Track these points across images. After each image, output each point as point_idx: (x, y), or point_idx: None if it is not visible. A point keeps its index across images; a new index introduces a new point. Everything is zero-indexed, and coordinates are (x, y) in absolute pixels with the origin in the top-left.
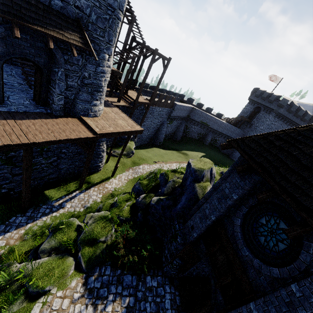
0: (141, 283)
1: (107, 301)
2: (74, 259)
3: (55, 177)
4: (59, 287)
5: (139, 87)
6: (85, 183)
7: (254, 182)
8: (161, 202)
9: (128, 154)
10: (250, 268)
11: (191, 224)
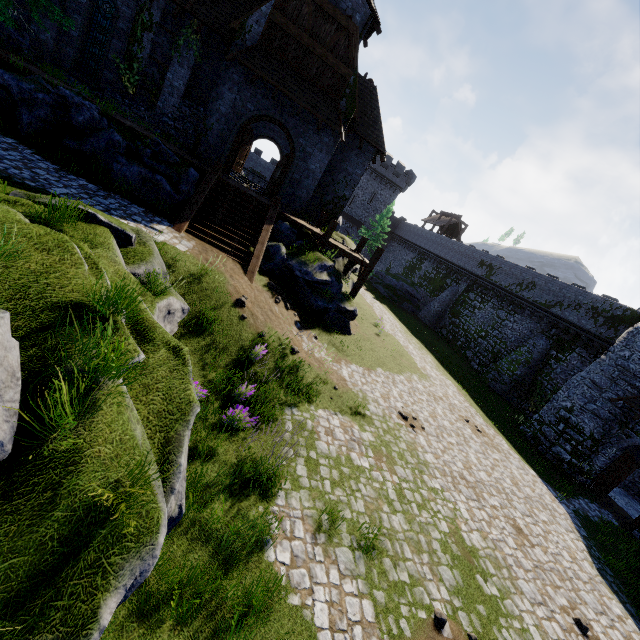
0: None
1: None
2: None
3: None
4: None
5: None
6: None
7: None
8: None
9: None
10: None
11: None
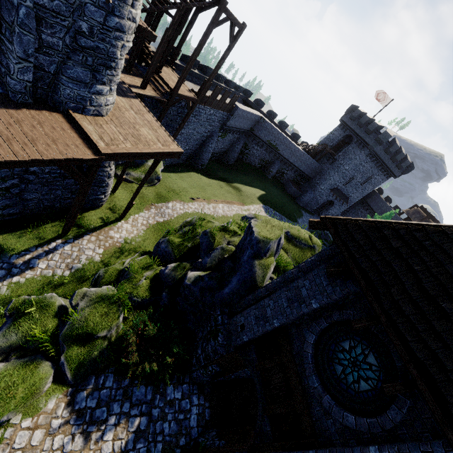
0: (158, 397)
1: (107, 427)
2: (53, 366)
3: (17, 213)
4: (27, 413)
5: (181, 64)
6: (73, 227)
7: (348, 293)
8: (200, 282)
9: (151, 180)
10: (316, 404)
11: (242, 321)
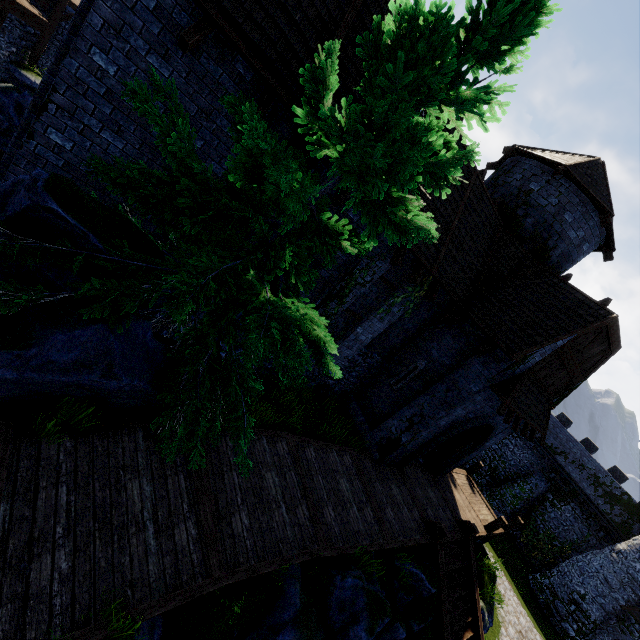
0: None
1: None
2: None
3: None
4: None
5: None
6: None
7: None
8: (15, 94)
9: None
10: None
11: None
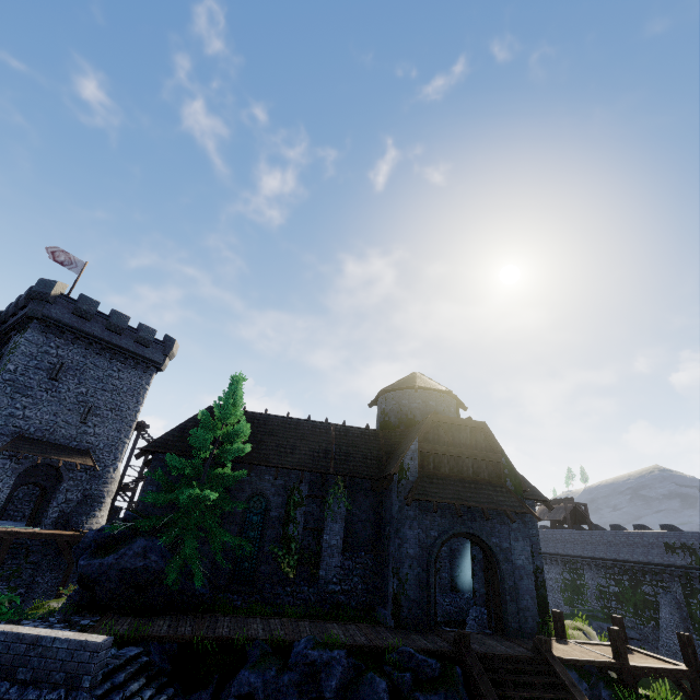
0: None
1: None
2: None
3: None
4: None
5: None
6: None
7: None
8: None
9: None
10: None
11: None
